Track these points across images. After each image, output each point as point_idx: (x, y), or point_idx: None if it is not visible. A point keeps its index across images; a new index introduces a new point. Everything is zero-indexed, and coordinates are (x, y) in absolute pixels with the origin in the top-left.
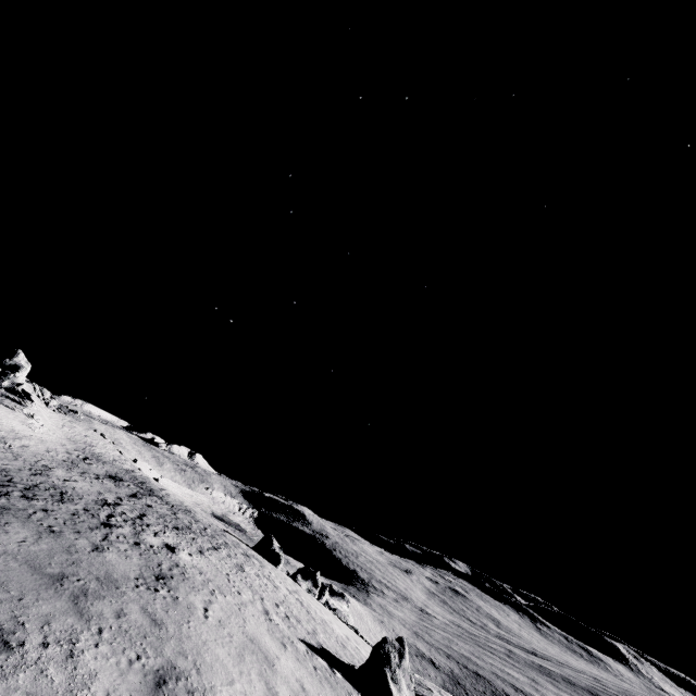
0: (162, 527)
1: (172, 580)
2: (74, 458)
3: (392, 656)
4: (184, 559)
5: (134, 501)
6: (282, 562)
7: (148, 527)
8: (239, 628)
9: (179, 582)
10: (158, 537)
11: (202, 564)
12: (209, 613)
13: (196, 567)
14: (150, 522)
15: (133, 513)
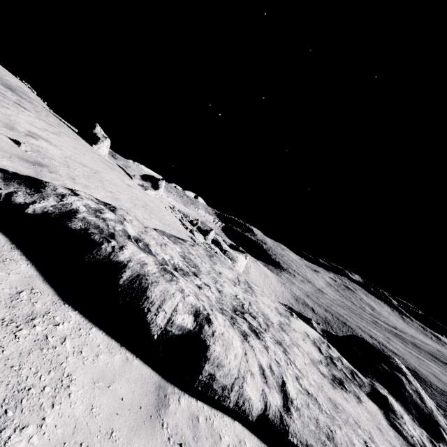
0: None
1: None
2: None
3: None
4: None
5: None
6: (99, 144)
7: None
8: None
9: None
10: None
11: None
12: None
13: None
14: None
15: None
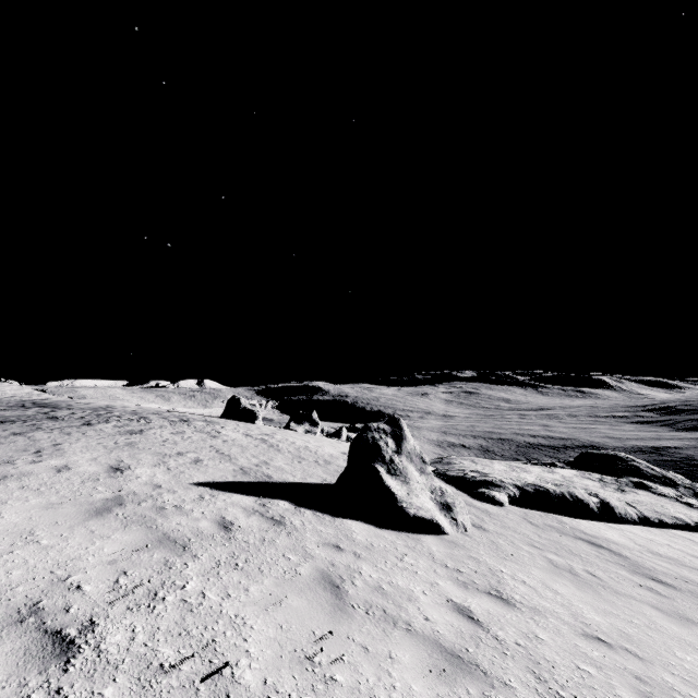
0: None
1: None
2: None
3: (381, 444)
4: None
5: None
6: (259, 417)
7: None
8: None
9: None
10: None
11: None
12: None
13: None
14: None
15: None
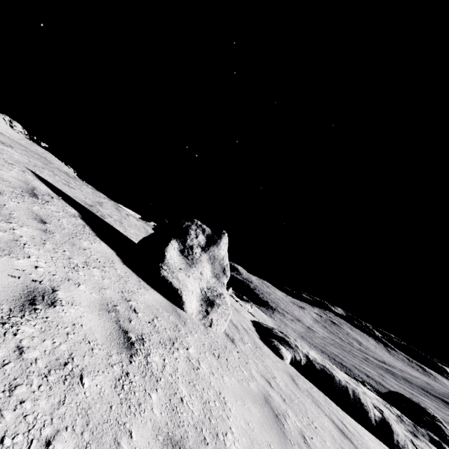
0: None
1: None
2: None
3: (191, 232)
4: None
5: None
6: None
7: None
8: None
9: None
10: None
11: None
12: None
13: None
14: None
15: None
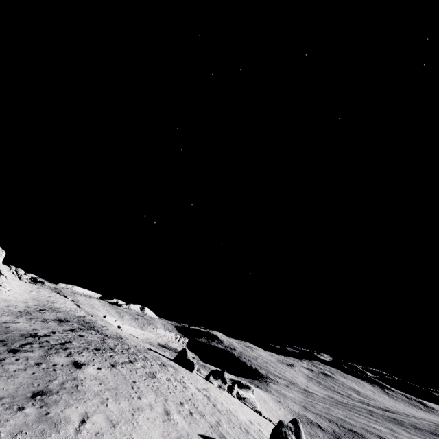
0: (81, 349)
1: (55, 394)
2: (31, 310)
3: (289, 438)
4: (88, 373)
5: (67, 334)
6: (195, 368)
7: (64, 350)
8: (123, 437)
9: (65, 395)
10: (69, 357)
11: (108, 376)
12: (85, 426)
13: (98, 378)
14: (71, 346)
15: (57, 341)
